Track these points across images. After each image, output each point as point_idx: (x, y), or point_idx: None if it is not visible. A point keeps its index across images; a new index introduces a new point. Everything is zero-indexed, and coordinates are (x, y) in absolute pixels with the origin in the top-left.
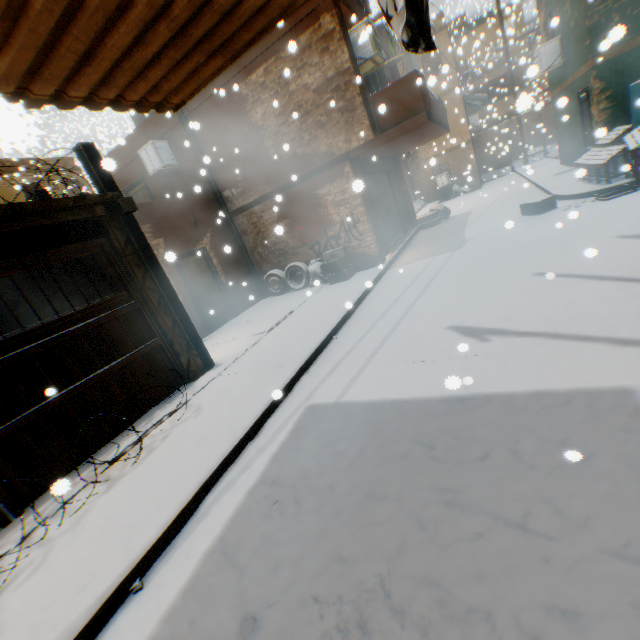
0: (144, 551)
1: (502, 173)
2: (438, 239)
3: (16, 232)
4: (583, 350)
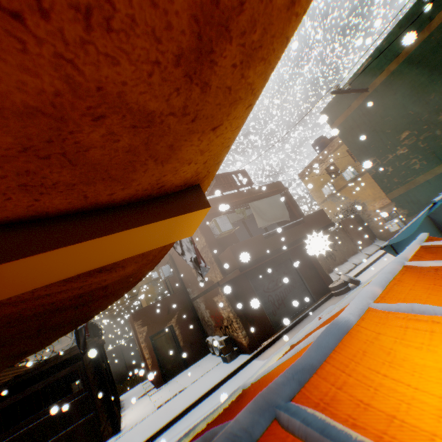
0: None
1: None
2: None
3: (47, 368)
4: None
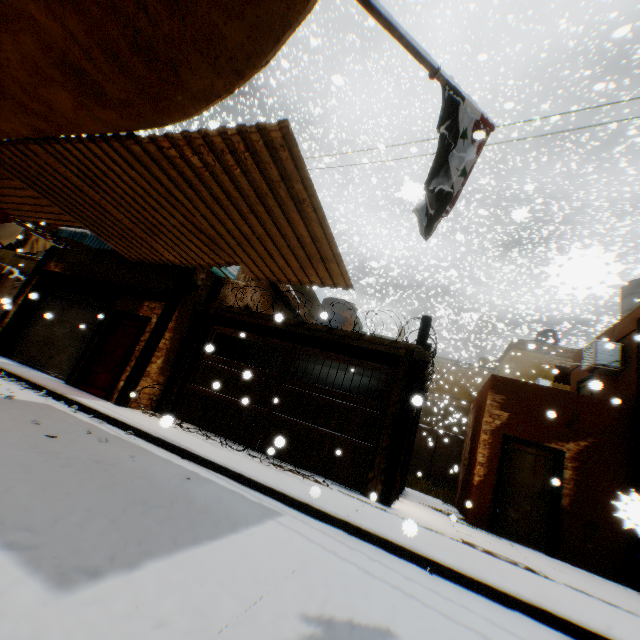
0: (196, 452)
1: None
2: None
3: (356, 346)
4: (169, 639)
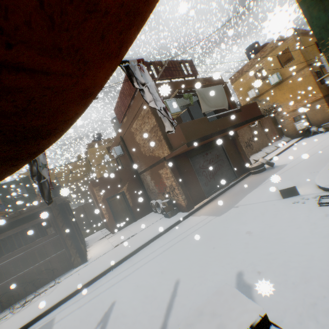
0: None
1: None
2: (235, 194)
3: (22, 218)
4: None
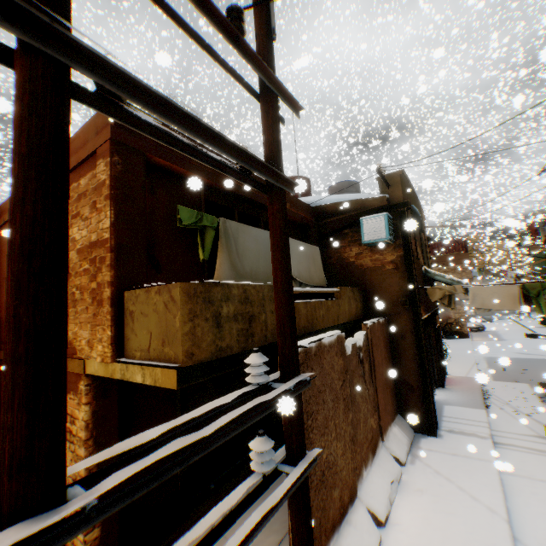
0: (475, 360)
1: (502, 318)
2: (487, 336)
3: None
4: None
